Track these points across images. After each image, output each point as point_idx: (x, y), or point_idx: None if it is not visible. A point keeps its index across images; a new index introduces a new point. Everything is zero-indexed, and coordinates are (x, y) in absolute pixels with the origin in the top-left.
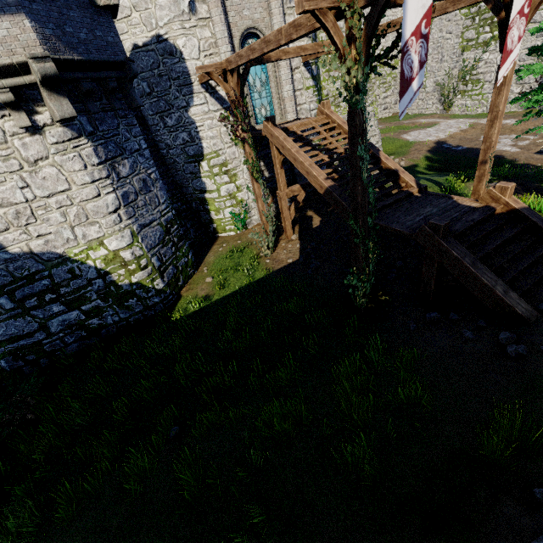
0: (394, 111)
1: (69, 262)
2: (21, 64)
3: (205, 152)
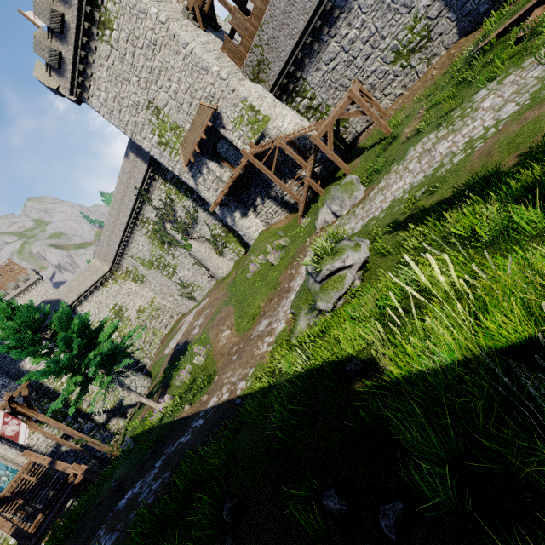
0: (175, 321)
1: None
2: None
3: None
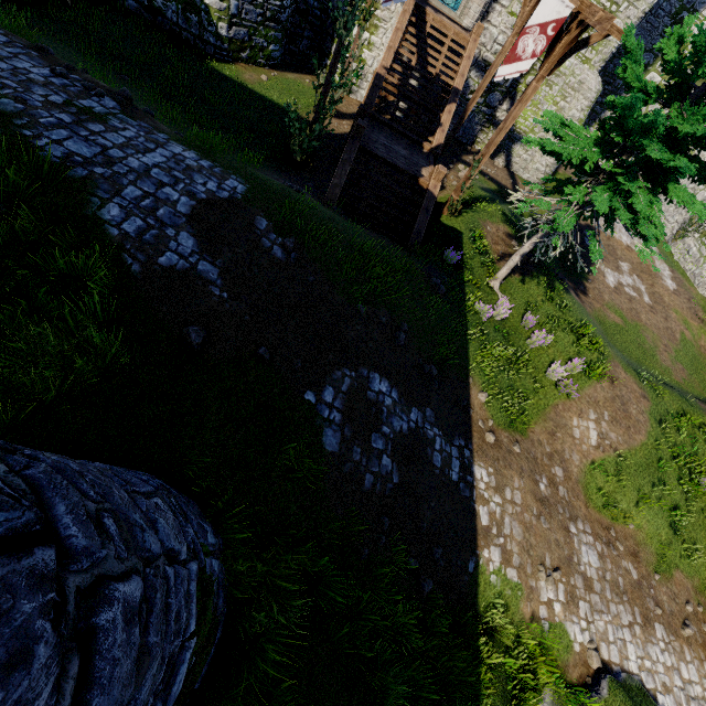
0: None
1: None
2: None
3: None
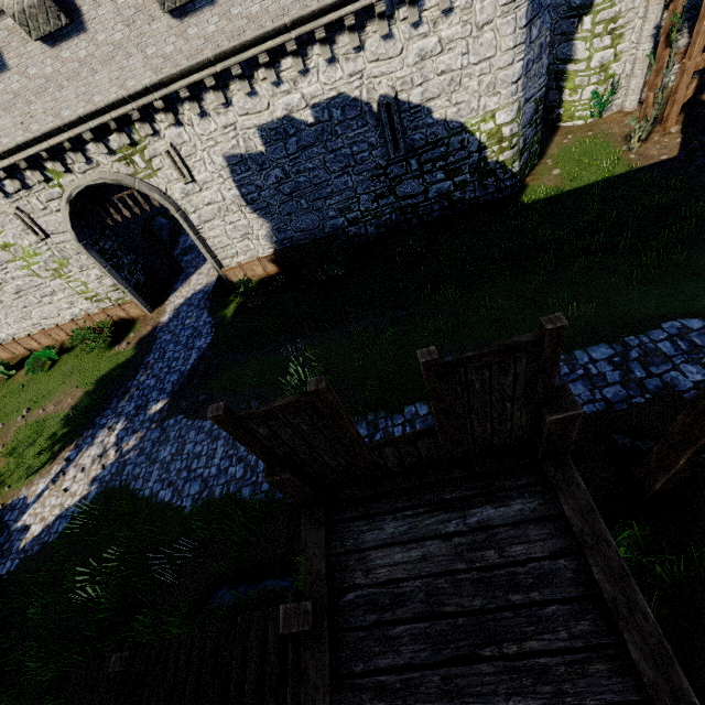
0: None
1: (464, 133)
2: None
3: (597, 1)
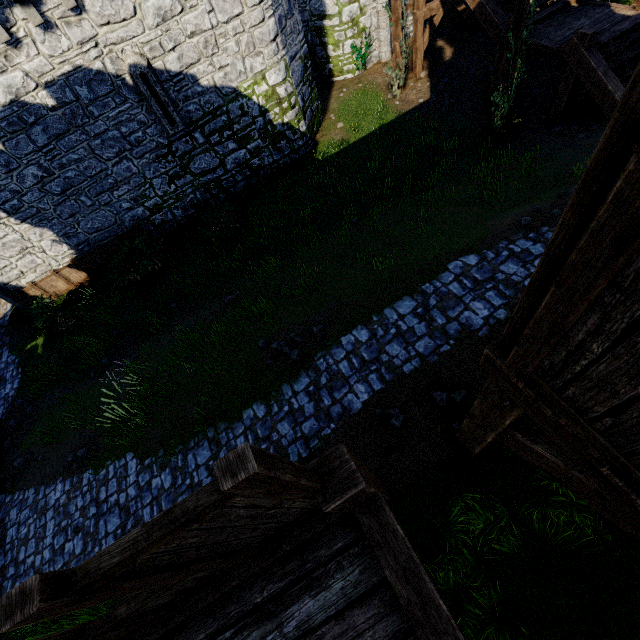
0: None
1: (240, 98)
2: None
3: None
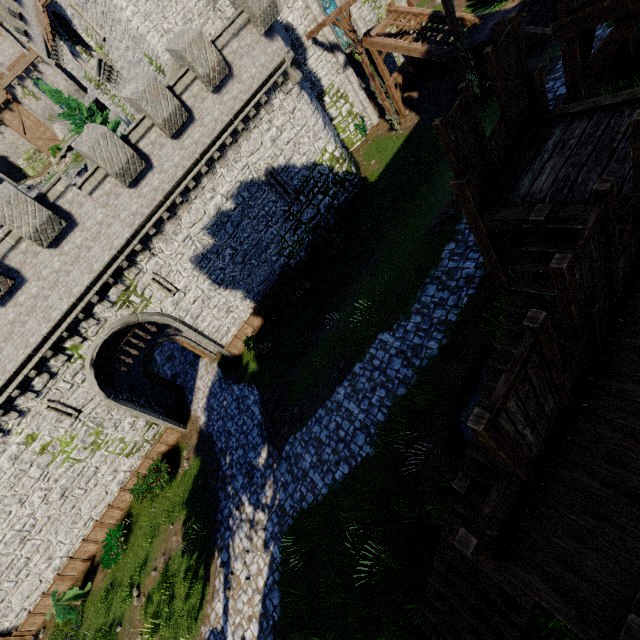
0: None
1: (317, 167)
2: (283, 59)
3: (325, 88)
